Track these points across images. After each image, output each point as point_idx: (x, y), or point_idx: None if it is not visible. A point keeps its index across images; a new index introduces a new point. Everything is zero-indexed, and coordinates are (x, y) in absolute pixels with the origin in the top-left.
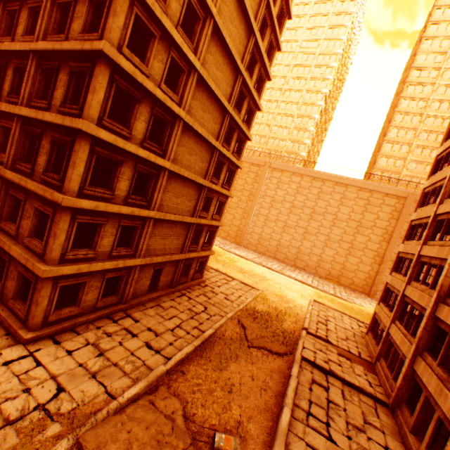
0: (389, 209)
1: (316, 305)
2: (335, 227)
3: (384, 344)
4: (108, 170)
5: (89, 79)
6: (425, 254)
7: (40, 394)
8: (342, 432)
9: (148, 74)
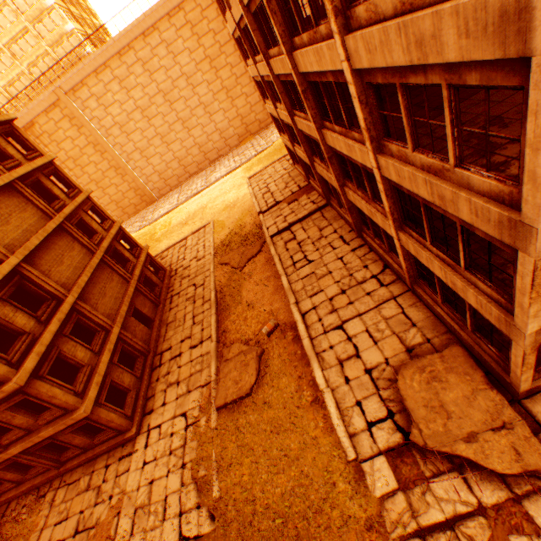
0: (214, 12)
1: (253, 182)
2: (197, 87)
3: (303, 166)
4: None
5: None
6: (263, 75)
7: (179, 427)
8: (314, 251)
9: None
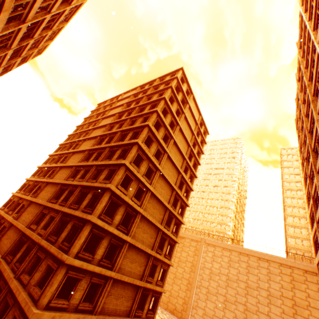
0: (314, 286)
1: None
2: (272, 304)
3: None
4: (94, 241)
5: (100, 197)
6: None
7: None
8: None
9: (127, 194)
